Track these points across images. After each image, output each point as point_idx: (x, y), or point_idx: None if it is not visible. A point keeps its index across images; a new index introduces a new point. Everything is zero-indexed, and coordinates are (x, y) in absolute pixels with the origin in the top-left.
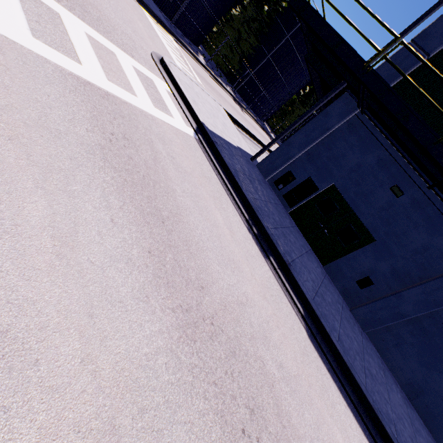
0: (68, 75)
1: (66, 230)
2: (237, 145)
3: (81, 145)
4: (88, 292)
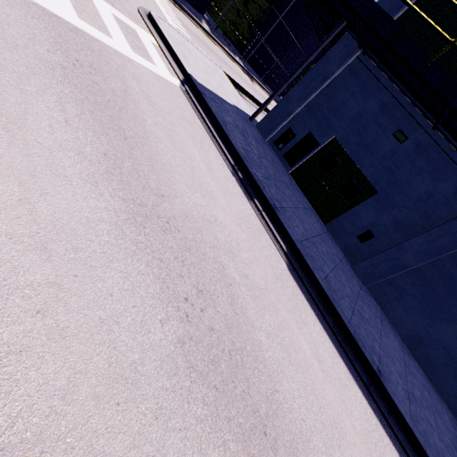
0: (33, 4)
1: (14, 114)
2: (233, 104)
3: (39, 60)
4: (32, 160)
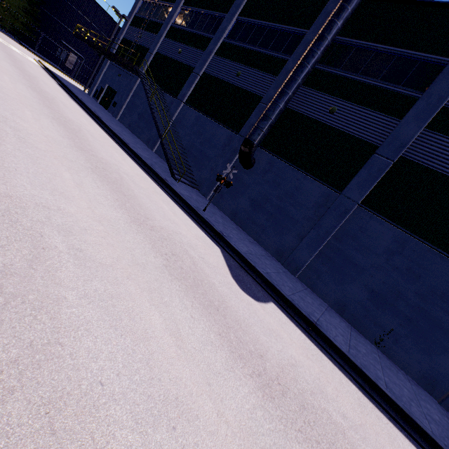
0: None
1: None
2: (74, 85)
3: None
4: None
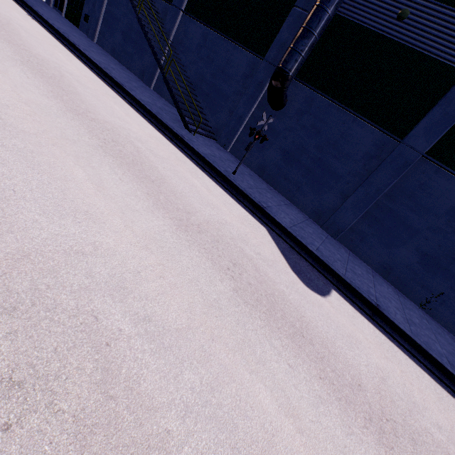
0: None
1: None
2: None
3: None
4: None
